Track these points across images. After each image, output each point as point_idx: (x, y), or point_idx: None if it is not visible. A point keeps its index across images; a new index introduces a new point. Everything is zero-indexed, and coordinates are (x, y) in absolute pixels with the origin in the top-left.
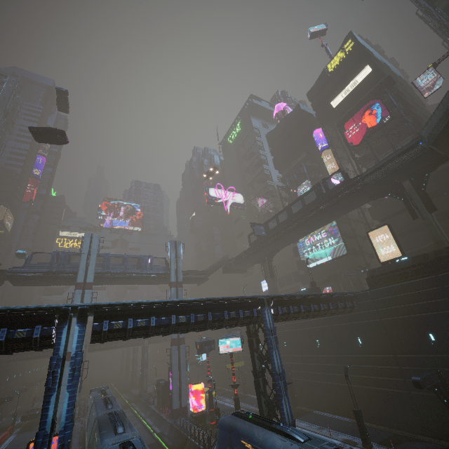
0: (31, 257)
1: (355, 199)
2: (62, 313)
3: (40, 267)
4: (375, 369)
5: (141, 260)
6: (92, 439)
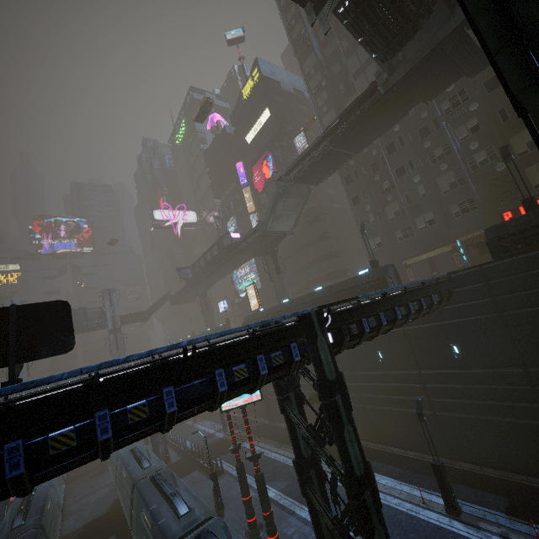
0: None
1: (243, 256)
2: None
3: None
4: None
5: (74, 314)
6: None
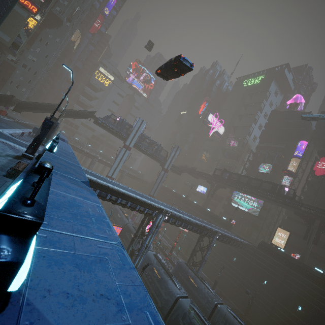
0: (110, 116)
1: (287, 207)
2: (162, 209)
3: (112, 124)
4: (232, 272)
5: (157, 147)
6: (123, 230)
